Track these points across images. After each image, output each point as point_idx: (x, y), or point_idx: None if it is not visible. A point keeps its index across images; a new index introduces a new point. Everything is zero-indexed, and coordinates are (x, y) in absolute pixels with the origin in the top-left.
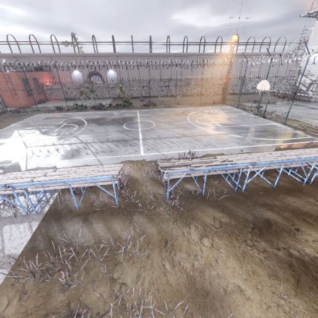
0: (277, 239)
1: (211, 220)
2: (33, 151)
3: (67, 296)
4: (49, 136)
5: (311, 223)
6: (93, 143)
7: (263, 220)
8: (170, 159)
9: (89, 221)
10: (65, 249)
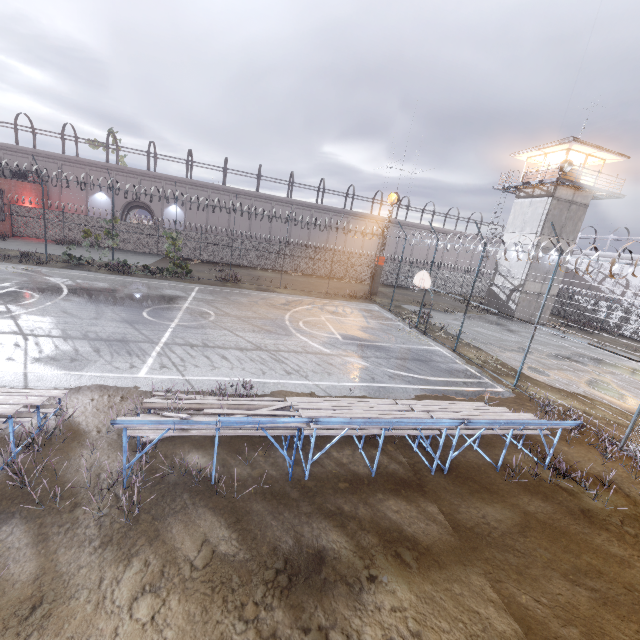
0: (316, 603)
1: (196, 546)
2: None
3: None
4: None
5: (407, 564)
6: (43, 338)
7: (313, 551)
8: (196, 393)
9: None
10: None
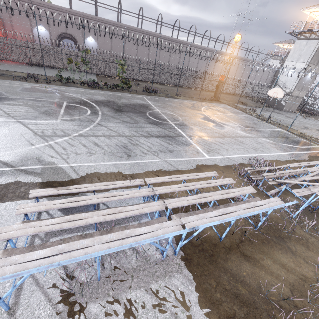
0: None
1: None
2: (60, 144)
3: None
4: (62, 121)
5: None
6: (136, 137)
7: None
8: (241, 165)
9: (251, 258)
10: (282, 311)
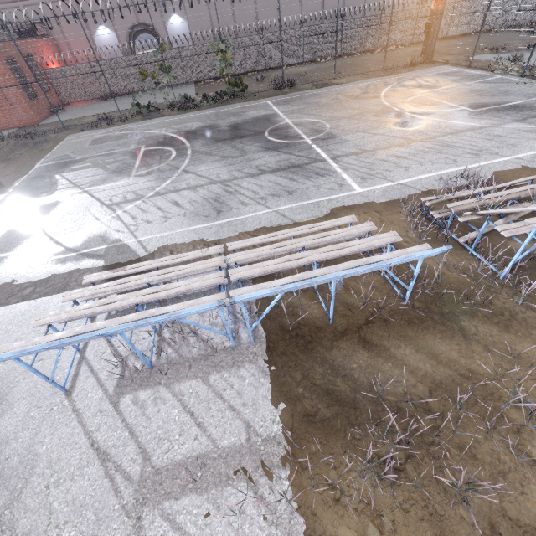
0: None
1: None
2: (130, 213)
3: (475, 512)
4: (136, 178)
5: None
6: (237, 181)
7: None
8: (427, 193)
9: (377, 346)
10: (392, 413)
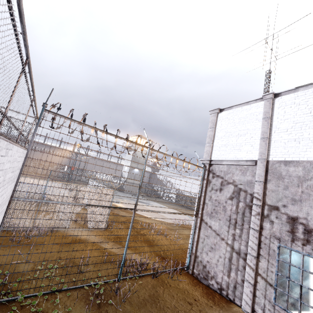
0: None
1: None
2: None
3: None
4: None
5: None
6: None
7: None
8: None
9: None
10: None
